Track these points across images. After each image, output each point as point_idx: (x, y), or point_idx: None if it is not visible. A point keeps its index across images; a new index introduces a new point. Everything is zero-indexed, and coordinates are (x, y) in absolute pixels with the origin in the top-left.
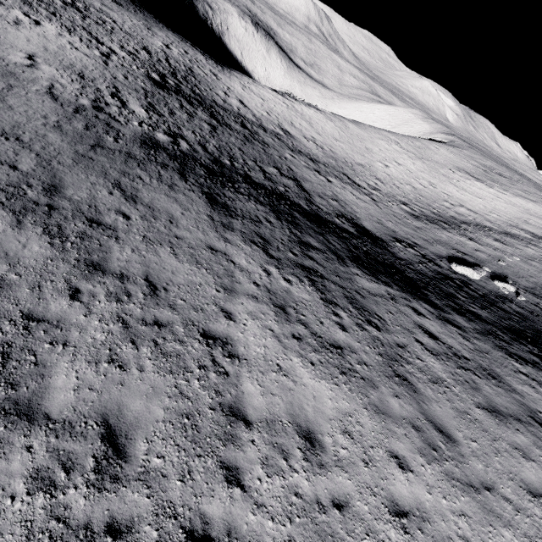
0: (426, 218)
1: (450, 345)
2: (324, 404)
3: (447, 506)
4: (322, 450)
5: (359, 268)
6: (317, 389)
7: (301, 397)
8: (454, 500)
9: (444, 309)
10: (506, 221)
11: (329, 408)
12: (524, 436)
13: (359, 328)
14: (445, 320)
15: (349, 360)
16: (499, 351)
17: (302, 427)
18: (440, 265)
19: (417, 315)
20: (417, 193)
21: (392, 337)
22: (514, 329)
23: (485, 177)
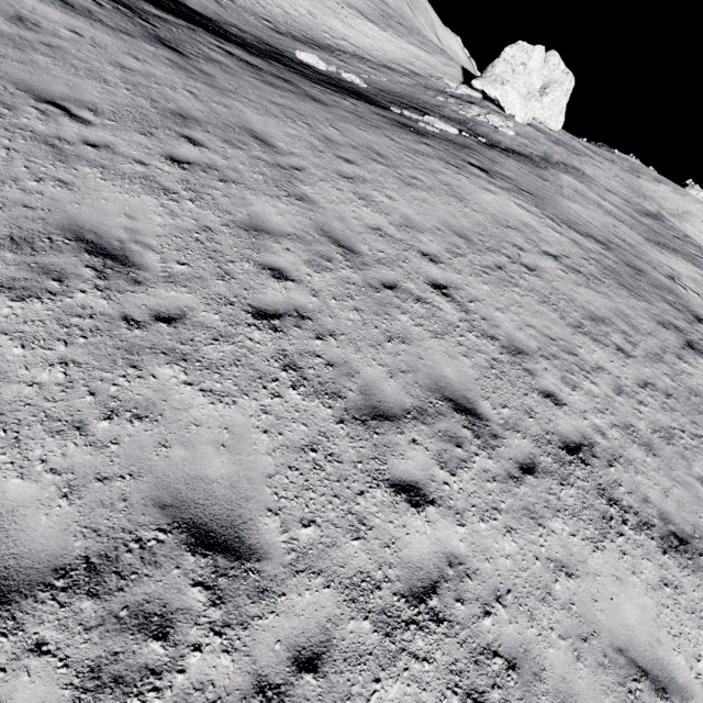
0: (292, 37)
1: (248, 61)
2: (48, 16)
3: (180, 82)
4: (35, 27)
5: (154, 6)
6: (39, 8)
7: (14, 3)
8: (190, 83)
9: (260, 56)
10: (389, 59)
11: (55, 19)
12: (289, 95)
13: (127, 17)
14: (255, 57)
15: (99, 18)
16: (304, 79)
17: (10, 12)
18: (283, 52)
19: (218, 43)
20: (289, 18)
21: (173, 36)
22: (335, 85)
23: (381, 21)
